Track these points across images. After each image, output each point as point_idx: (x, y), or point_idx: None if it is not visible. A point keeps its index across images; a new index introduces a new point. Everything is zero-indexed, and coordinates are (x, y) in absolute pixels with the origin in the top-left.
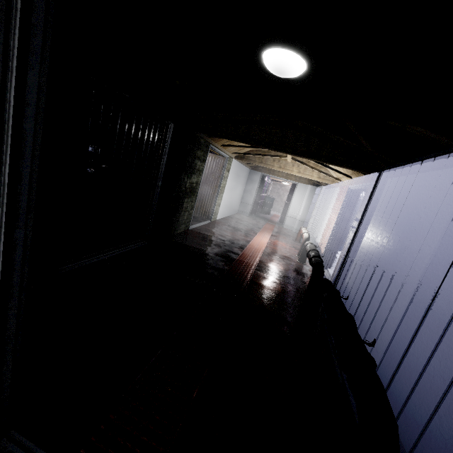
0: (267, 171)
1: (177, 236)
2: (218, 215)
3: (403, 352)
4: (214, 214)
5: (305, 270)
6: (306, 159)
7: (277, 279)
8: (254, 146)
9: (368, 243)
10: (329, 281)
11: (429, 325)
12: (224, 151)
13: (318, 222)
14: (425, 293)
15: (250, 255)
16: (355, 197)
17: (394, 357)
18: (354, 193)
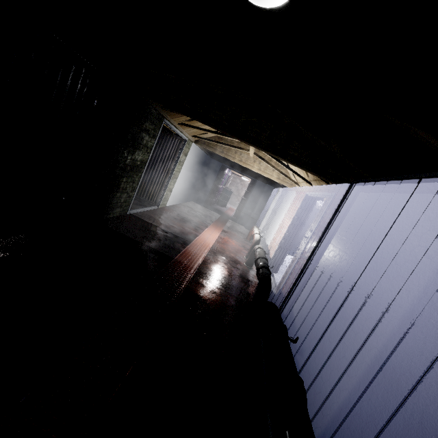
0: (228, 163)
1: (106, 222)
2: (168, 201)
3: (361, 436)
4: (164, 199)
5: (251, 277)
6: (268, 157)
7: (217, 289)
8: (215, 132)
9: (322, 262)
10: (276, 308)
11: (404, 413)
12: (182, 131)
13: (270, 223)
14: (399, 358)
15: (193, 253)
16: (311, 205)
17: (346, 436)
18: (311, 200)
